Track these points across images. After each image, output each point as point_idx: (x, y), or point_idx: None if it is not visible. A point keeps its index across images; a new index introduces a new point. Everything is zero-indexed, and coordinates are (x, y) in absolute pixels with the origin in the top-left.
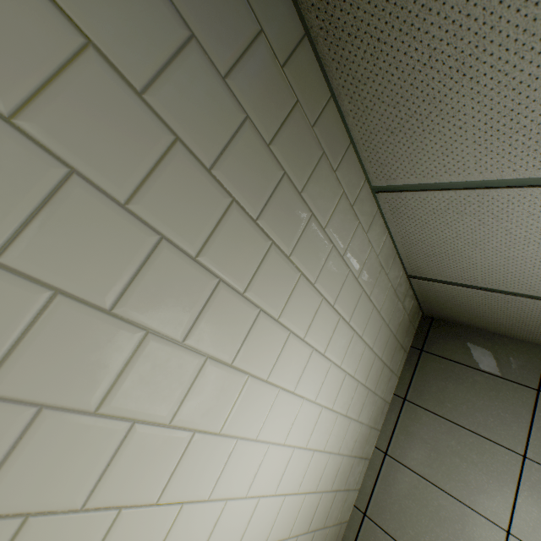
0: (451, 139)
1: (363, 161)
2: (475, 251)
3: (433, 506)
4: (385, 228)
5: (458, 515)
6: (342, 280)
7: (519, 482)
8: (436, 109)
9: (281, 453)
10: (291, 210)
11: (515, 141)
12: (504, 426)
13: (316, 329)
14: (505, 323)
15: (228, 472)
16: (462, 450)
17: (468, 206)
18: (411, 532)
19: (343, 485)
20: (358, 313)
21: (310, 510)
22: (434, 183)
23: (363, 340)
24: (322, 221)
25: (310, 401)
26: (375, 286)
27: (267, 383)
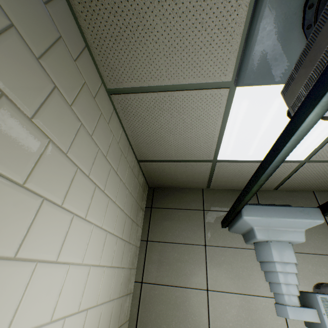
0: (152, 51)
1: (98, 64)
2: (170, 136)
3: (173, 300)
4: (121, 125)
5: (186, 296)
6: (94, 155)
7: (206, 259)
8: (142, 24)
9: None
10: (27, 70)
11: (183, 57)
12: (195, 234)
13: (74, 196)
14: (186, 180)
15: None
16: (181, 256)
17: (165, 104)
18: (165, 326)
19: (117, 324)
20: (110, 183)
21: None
22: (146, 87)
23: (117, 204)
24: (68, 98)
25: (77, 265)
26: (120, 165)
27: (16, 261)
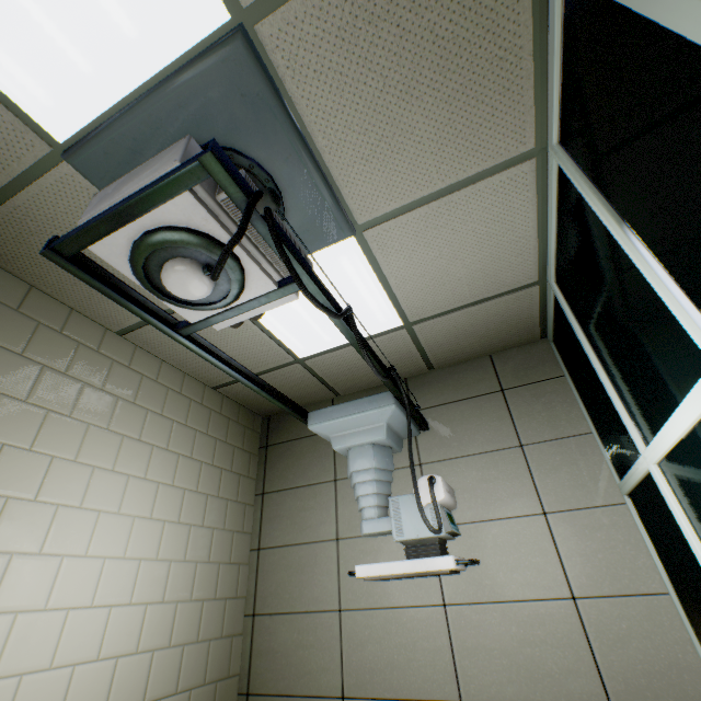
0: None
1: (92, 318)
2: None
3: (296, 562)
4: (158, 358)
5: (311, 553)
6: (112, 406)
7: (337, 499)
8: None
9: (87, 564)
10: (15, 368)
11: None
12: (323, 468)
13: (92, 450)
14: (298, 394)
15: (10, 585)
16: (305, 503)
17: None
18: (287, 596)
19: (213, 594)
20: (152, 429)
21: (164, 622)
22: None
23: (173, 451)
24: (61, 368)
25: (112, 513)
26: (168, 405)
27: (38, 502)
